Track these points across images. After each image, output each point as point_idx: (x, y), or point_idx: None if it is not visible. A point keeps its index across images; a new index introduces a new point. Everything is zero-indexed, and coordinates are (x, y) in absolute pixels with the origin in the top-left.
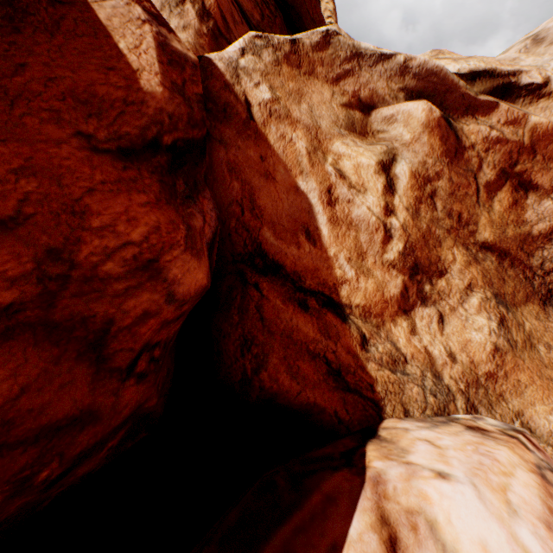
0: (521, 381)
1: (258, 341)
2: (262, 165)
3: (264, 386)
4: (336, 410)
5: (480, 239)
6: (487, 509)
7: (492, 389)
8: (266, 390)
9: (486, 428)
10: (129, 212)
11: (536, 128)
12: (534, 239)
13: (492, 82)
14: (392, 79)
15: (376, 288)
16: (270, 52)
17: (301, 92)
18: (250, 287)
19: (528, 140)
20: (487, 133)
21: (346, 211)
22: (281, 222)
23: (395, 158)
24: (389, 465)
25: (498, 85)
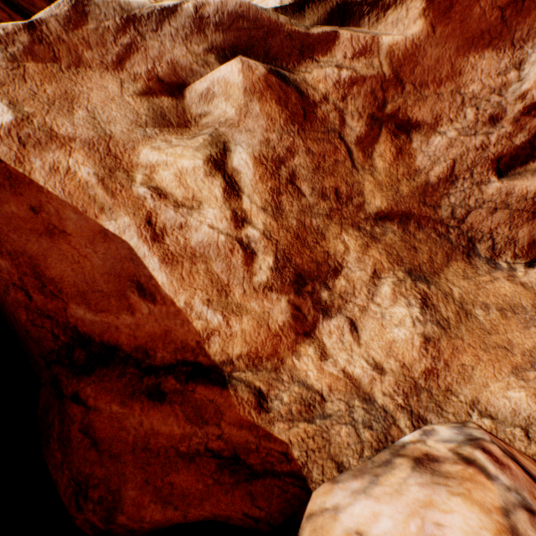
0: (466, 364)
1: (97, 479)
2: (37, 219)
3: (133, 528)
4: (245, 512)
5: (373, 210)
6: None
7: (435, 387)
8: (139, 530)
9: (438, 452)
10: None
11: (393, 51)
12: (435, 188)
13: (325, 6)
14: (191, 39)
15: (256, 324)
16: None
17: (72, 94)
18: (67, 402)
19: (389, 69)
20: (337, 75)
21: (181, 241)
22: (96, 287)
23: (227, 147)
24: None
25: (333, 7)
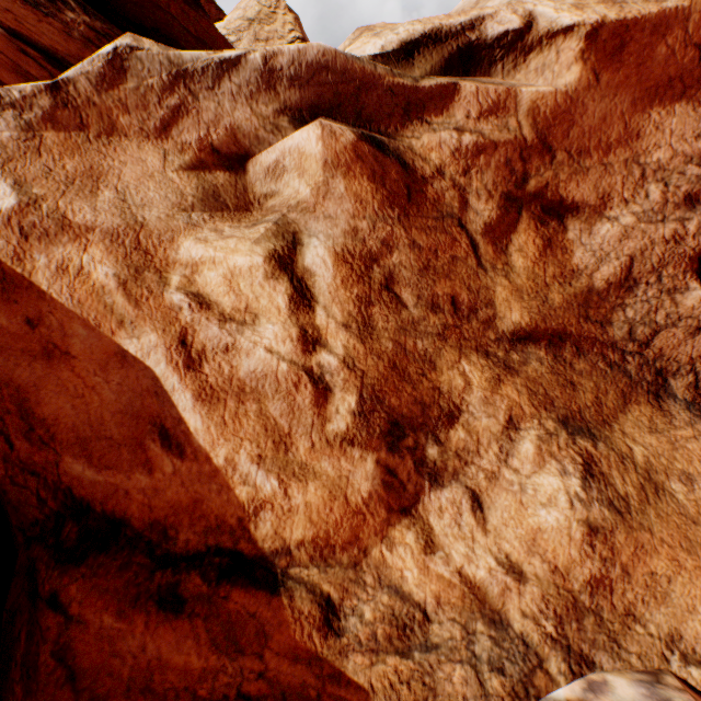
0: (658, 572)
1: None
2: (34, 335)
3: None
4: None
5: (508, 327)
6: None
7: (608, 608)
8: None
9: None
10: None
11: (537, 107)
12: (603, 296)
13: (442, 50)
14: (257, 98)
15: (328, 494)
16: (11, 117)
17: (99, 170)
18: (42, 606)
19: (531, 132)
20: (456, 141)
21: (225, 369)
22: (103, 432)
23: (298, 239)
24: None
25: (452, 52)
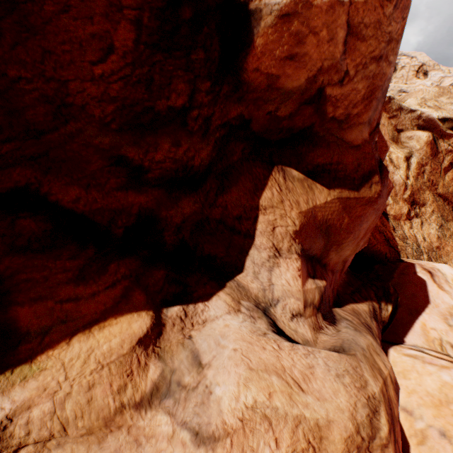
0: (447, 250)
1: None
2: None
3: None
4: (385, 253)
5: (438, 192)
6: (451, 269)
7: (436, 252)
8: None
9: None
10: (389, 180)
11: None
12: None
13: (452, 124)
14: (413, 120)
15: (399, 209)
16: None
17: None
18: None
19: None
20: (448, 147)
21: (392, 176)
22: None
23: (411, 155)
24: (417, 262)
25: None
